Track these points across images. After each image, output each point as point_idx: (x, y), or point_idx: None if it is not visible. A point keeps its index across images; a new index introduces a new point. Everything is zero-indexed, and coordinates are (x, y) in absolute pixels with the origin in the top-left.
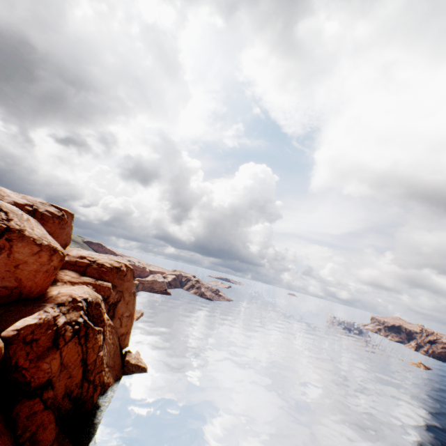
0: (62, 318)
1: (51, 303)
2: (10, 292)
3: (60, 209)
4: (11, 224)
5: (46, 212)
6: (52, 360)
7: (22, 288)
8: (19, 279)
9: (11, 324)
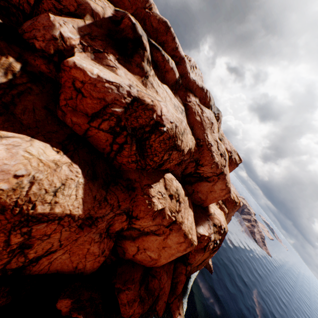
0: (212, 235)
1: (211, 221)
2: (199, 200)
3: (239, 158)
4: (224, 169)
5: (233, 158)
6: (199, 255)
7: (204, 201)
8: (207, 197)
9: (198, 226)
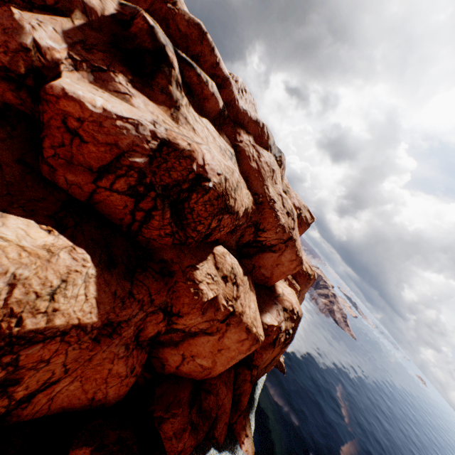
0: (283, 323)
1: (280, 304)
2: (263, 278)
3: (311, 216)
4: (293, 233)
5: (304, 217)
6: (267, 353)
7: (270, 279)
8: (272, 273)
9: (263, 315)
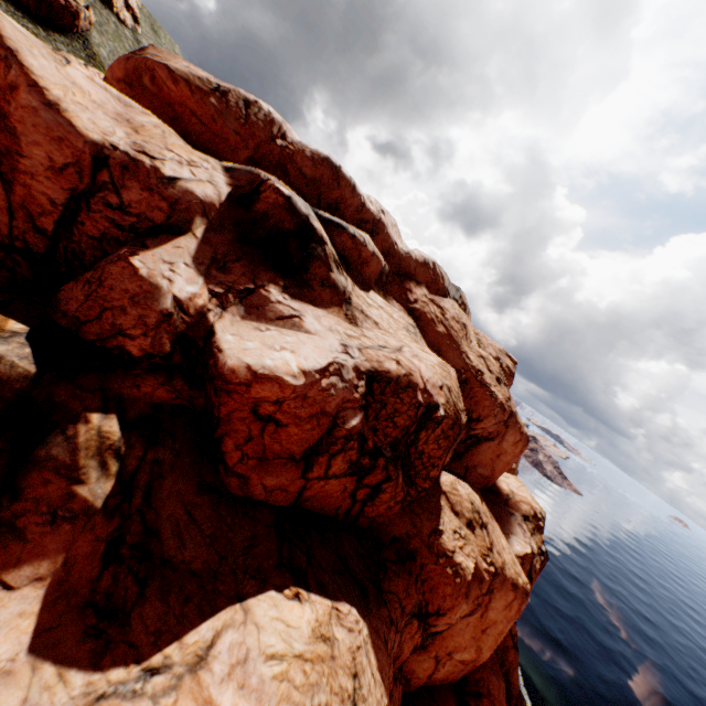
0: (532, 541)
1: (517, 512)
2: (481, 480)
3: (513, 361)
4: (511, 405)
5: (505, 367)
6: None
7: (491, 478)
8: (493, 469)
9: (507, 541)
